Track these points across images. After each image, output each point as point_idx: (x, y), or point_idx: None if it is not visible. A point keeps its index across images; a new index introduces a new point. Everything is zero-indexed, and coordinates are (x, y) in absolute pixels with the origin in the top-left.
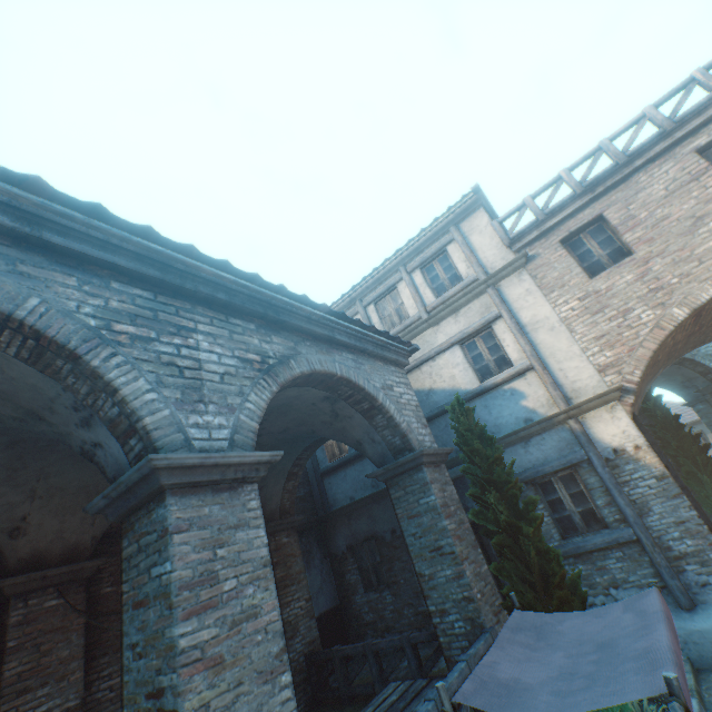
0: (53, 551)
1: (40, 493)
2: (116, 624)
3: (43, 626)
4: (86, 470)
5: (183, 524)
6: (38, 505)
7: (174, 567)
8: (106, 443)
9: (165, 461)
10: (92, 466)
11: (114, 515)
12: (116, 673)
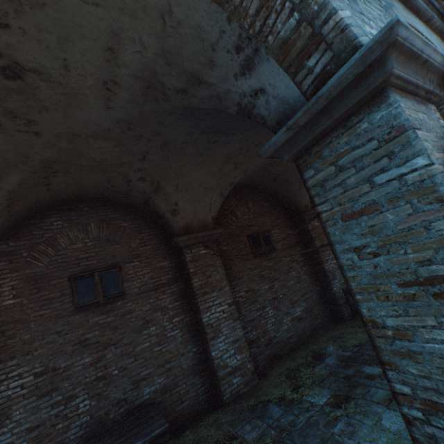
0: (194, 224)
1: (180, 188)
2: (233, 266)
3: (203, 263)
4: (201, 171)
5: (413, 123)
6: (180, 196)
7: (430, 161)
8: (269, 85)
9: (402, 32)
10: (205, 169)
11: (290, 152)
12: (241, 290)
